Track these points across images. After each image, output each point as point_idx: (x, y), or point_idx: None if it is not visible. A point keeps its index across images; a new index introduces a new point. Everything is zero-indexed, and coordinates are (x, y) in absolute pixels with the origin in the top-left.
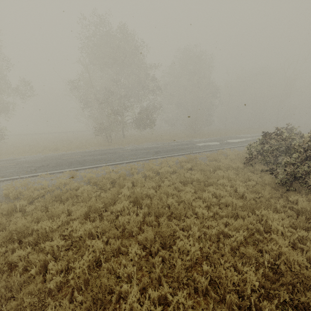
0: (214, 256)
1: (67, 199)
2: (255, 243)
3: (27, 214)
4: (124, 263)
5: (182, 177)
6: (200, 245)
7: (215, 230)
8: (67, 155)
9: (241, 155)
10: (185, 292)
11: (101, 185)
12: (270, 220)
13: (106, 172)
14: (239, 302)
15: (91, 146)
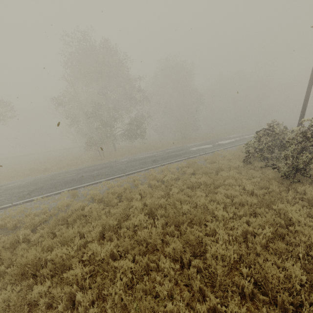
0: (250, 257)
1: (74, 221)
2: (280, 237)
3: (32, 243)
4: (158, 280)
5: (189, 182)
6: (234, 248)
7: (239, 231)
8: (60, 175)
9: (238, 154)
10: (237, 300)
11: (108, 201)
12: (288, 213)
13: (107, 187)
14: (290, 300)
15: (83, 162)
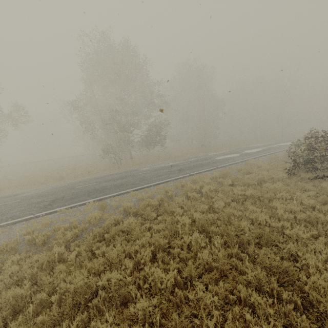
0: None
1: (113, 238)
2: None
3: (68, 263)
4: (249, 318)
5: (232, 195)
6: None
7: (324, 255)
8: (79, 184)
9: (276, 164)
10: None
11: (145, 214)
12: None
13: (138, 199)
14: None
15: (99, 171)
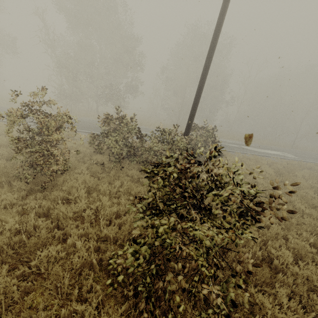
0: None
1: None
2: None
3: None
4: None
5: None
6: None
7: None
8: None
9: None
10: None
11: None
12: None
13: None
14: None
15: (47, 109)
